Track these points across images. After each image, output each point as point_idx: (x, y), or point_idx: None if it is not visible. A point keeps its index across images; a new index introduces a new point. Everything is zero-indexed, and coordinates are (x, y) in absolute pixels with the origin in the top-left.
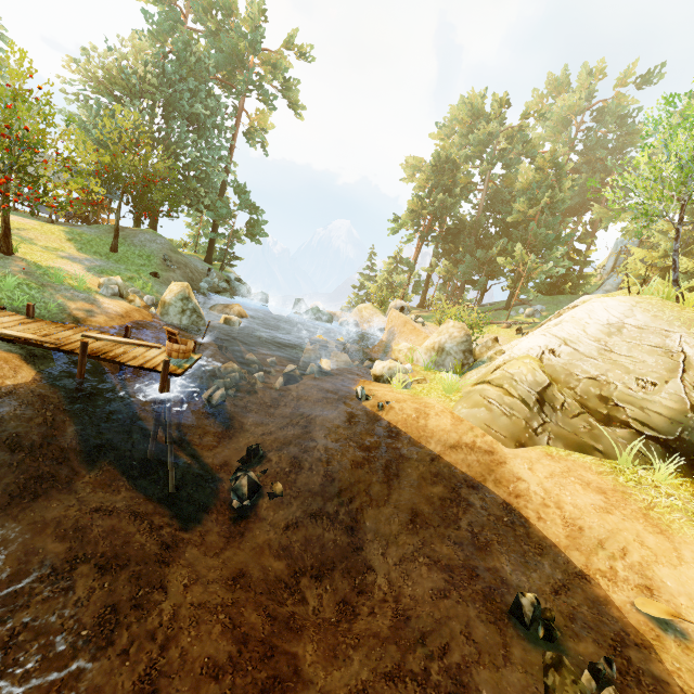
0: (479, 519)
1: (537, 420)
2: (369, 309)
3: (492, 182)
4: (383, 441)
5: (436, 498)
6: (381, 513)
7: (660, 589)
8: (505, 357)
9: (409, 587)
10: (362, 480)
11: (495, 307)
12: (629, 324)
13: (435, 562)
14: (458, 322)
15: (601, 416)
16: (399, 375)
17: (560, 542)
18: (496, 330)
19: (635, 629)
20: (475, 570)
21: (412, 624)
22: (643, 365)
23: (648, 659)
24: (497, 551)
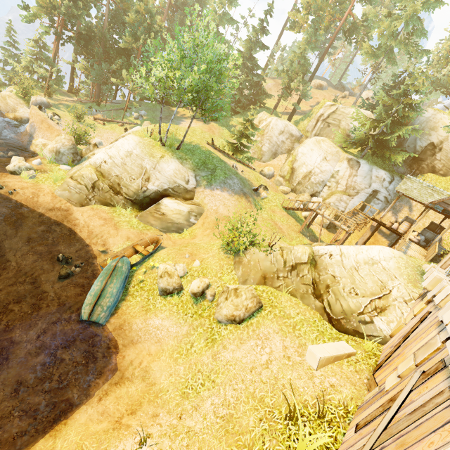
0: (58, 236)
1: (91, 195)
2: (13, 98)
3: (113, 1)
4: (13, 211)
5: (40, 231)
6: (13, 241)
7: (108, 244)
8: (87, 162)
9: (24, 262)
10: (1, 230)
11: (120, 106)
12: (134, 153)
13: (36, 253)
14: (68, 136)
15: (117, 191)
16: (26, 171)
17: (85, 238)
18: (114, 127)
19: (95, 255)
20: (51, 252)
21: (22, 271)
22: (134, 171)
23: (94, 260)
24: (61, 244)
